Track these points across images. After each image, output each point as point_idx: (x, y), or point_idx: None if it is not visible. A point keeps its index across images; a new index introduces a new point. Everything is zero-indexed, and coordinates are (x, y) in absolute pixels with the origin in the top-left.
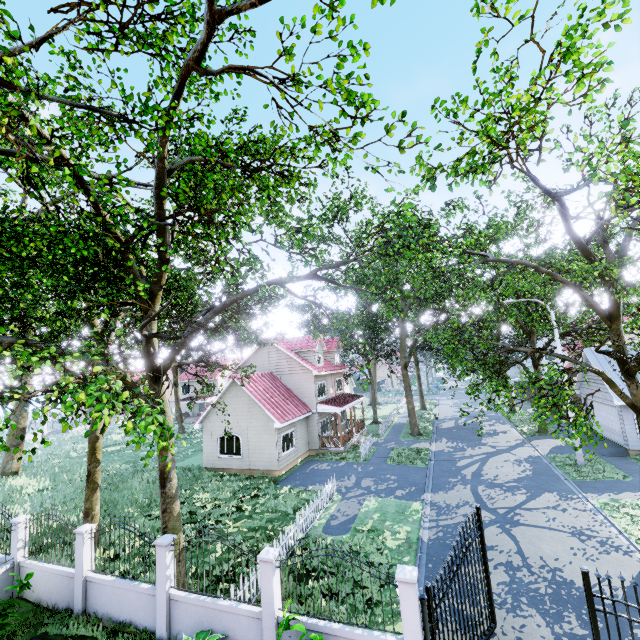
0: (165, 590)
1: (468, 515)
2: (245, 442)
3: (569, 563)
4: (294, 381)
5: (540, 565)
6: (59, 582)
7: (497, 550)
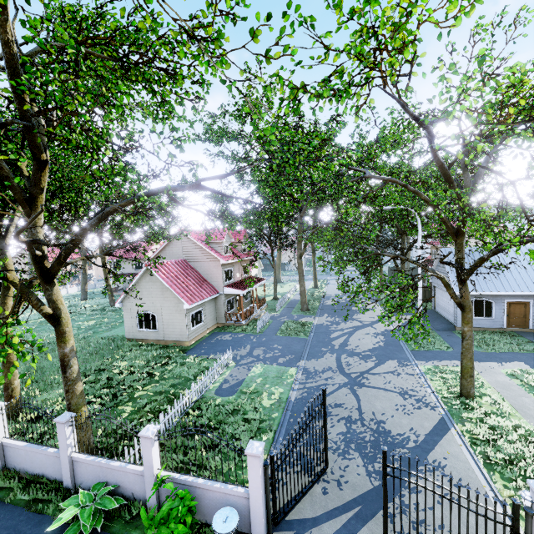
0: (67, 455)
1: (314, 397)
2: (160, 319)
3: (391, 417)
4: (204, 268)
5: (371, 419)
6: None
7: (343, 407)
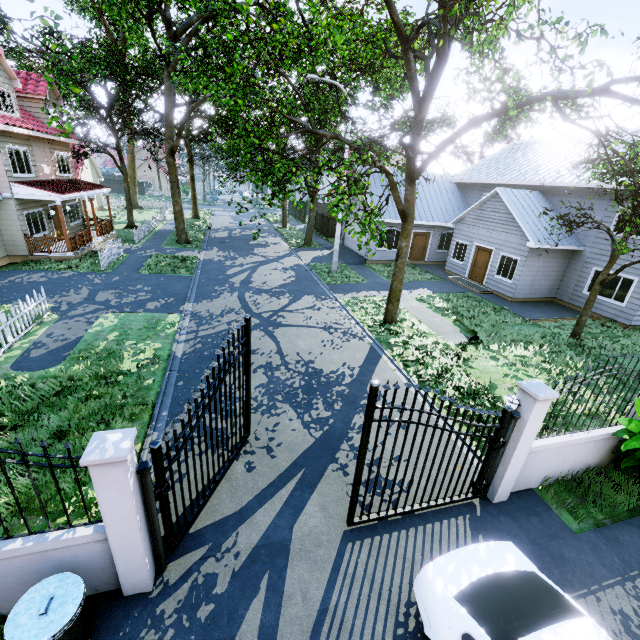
0: None
1: (233, 331)
2: None
3: (320, 355)
4: None
5: (297, 361)
6: None
7: (258, 353)
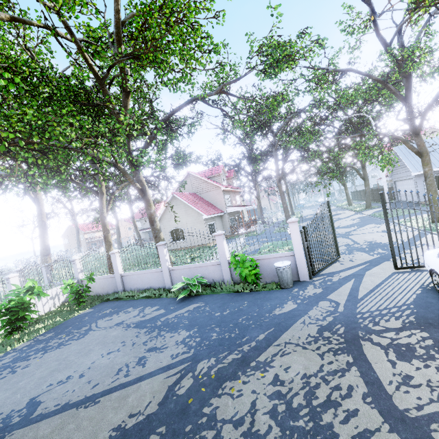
0: (166, 266)
1: (323, 203)
2: (186, 231)
3: (379, 239)
4: (210, 196)
5: (364, 242)
6: (106, 282)
7: (340, 243)
